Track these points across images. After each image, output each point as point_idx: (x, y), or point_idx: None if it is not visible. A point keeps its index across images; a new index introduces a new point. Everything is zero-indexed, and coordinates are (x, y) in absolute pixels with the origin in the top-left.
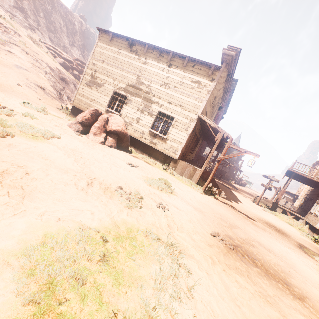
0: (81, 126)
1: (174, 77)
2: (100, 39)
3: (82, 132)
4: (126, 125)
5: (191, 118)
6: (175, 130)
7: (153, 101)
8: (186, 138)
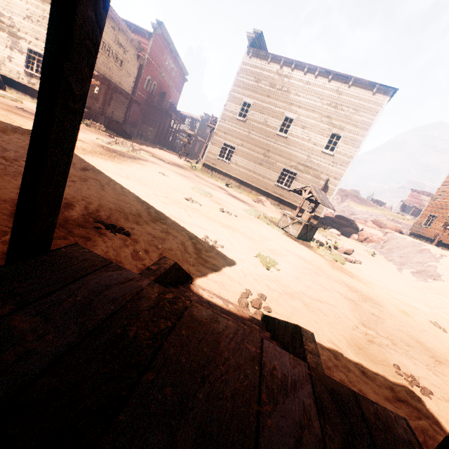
0: None
1: (34, 9)
2: None
3: None
4: None
5: None
6: None
7: (20, 37)
8: None
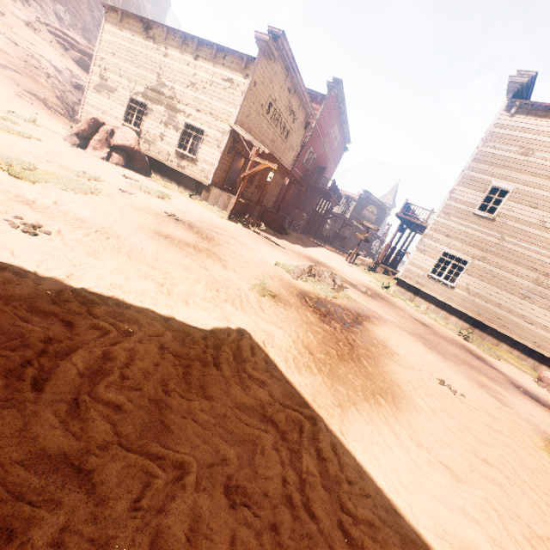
0: (78, 140)
1: (202, 74)
2: (107, 20)
3: (80, 147)
4: (148, 146)
5: (224, 131)
6: (206, 148)
7: (179, 110)
8: (218, 158)
